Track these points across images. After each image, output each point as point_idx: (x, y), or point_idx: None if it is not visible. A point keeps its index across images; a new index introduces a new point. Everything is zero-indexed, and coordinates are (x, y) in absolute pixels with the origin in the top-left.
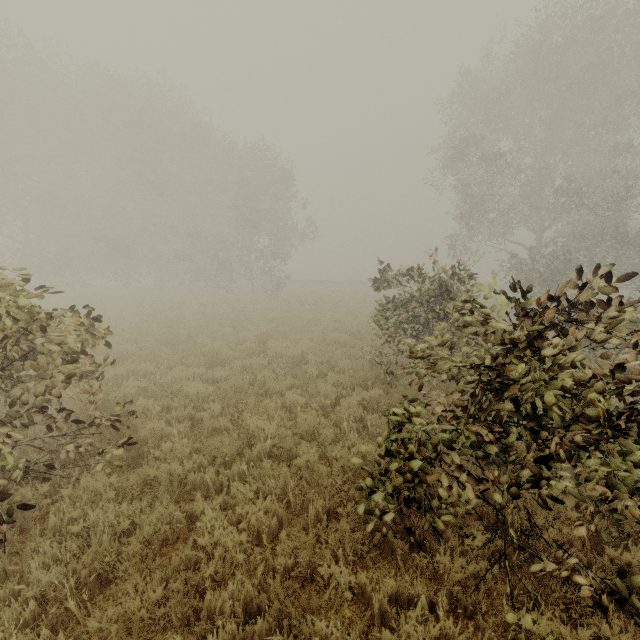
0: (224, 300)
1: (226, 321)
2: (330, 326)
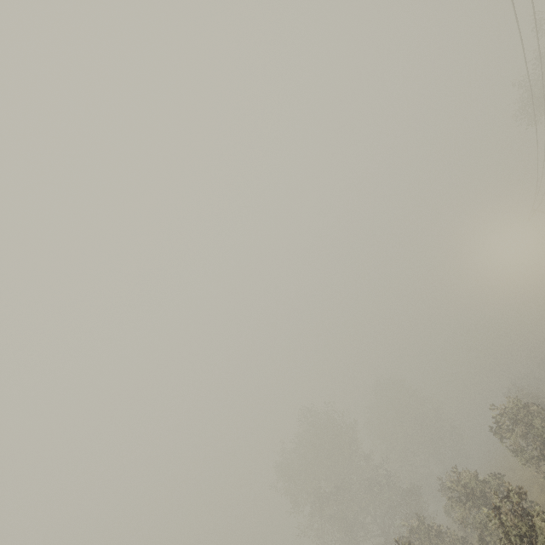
0: None
1: None
2: None
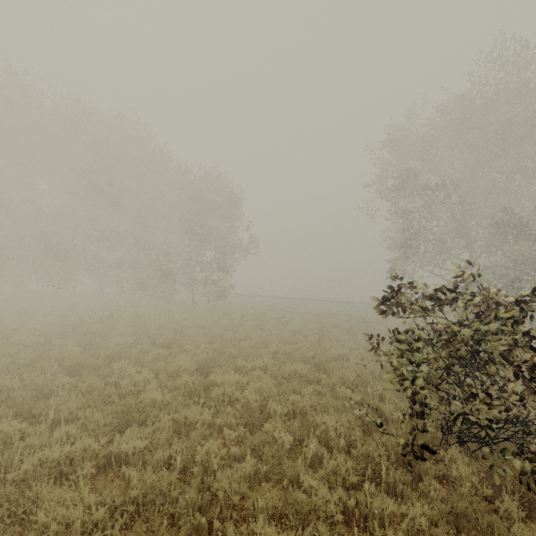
0: (162, 311)
1: (160, 338)
2: (282, 349)
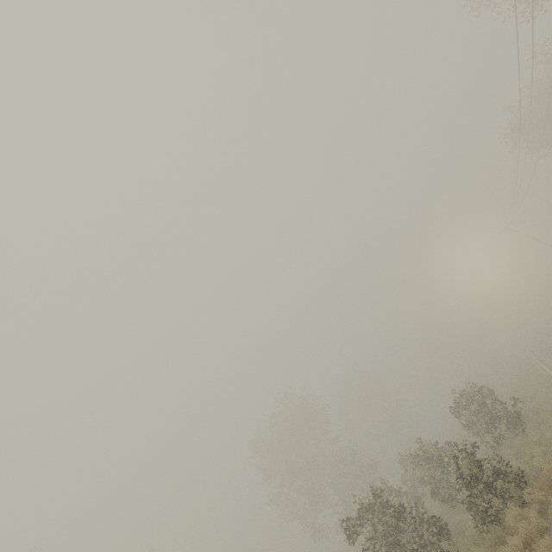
0: None
1: None
2: None
